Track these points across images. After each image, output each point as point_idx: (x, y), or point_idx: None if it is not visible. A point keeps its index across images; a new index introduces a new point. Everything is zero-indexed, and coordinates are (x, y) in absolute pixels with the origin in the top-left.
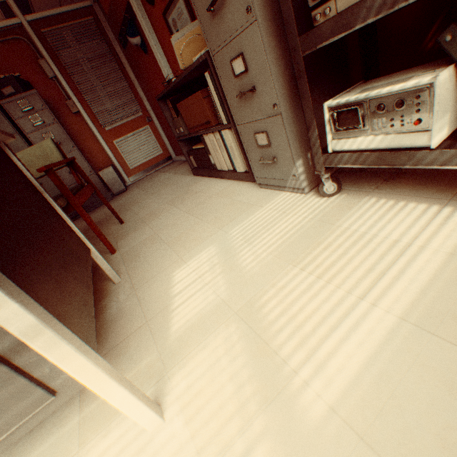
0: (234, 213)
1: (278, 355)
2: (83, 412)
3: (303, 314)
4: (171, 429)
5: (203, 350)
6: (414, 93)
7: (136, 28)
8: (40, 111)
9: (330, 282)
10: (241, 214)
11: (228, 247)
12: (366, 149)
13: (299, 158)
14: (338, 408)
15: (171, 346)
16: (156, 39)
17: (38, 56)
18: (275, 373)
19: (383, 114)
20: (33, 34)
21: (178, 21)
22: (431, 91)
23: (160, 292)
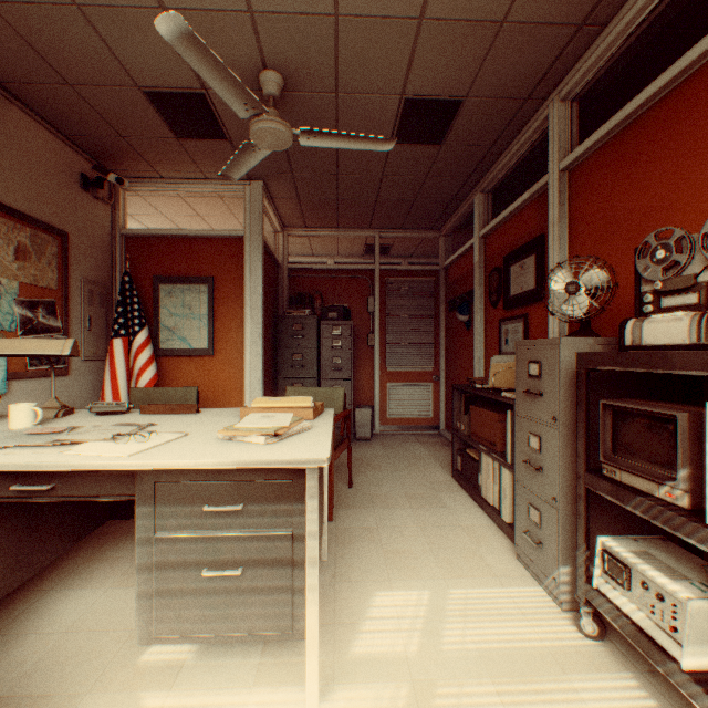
0: (468, 569)
1: None
2: (263, 659)
3: None
4: None
5: (369, 690)
6: (671, 597)
7: (468, 309)
8: (344, 338)
9: None
10: (475, 576)
11: (441, 606)
12: (627, 614)
13: (566, 563)
14: None
15: (345, 663)
16: (482, 327)
17: (371, 293)
18: None
19: (646, 592)
20: (377, 278)
21: (510, 333)
22: (685, 609)
23: (356, 602)
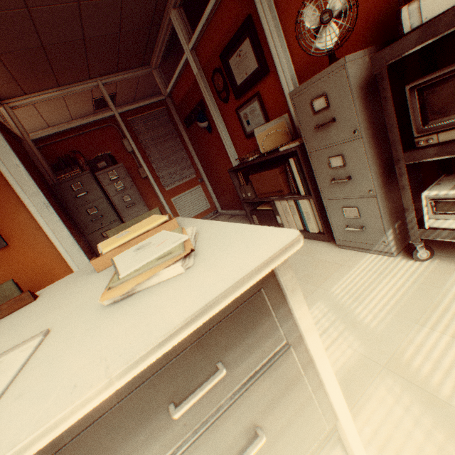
0: (324, 272)
1: (451, 405)
2: None
3: None
4: None
5: (370, 400)
6: None
7: (205, 116)
8: (123, 179)
9: None
10: (333, 273)
11: (338, 304)
12: None
13: (389, 228)
14: None
15: None
16: (223, 124)
17: (122, 136)
18: None
19: None
20: (121, 122)
21: (249, 115)
22: None
23: None
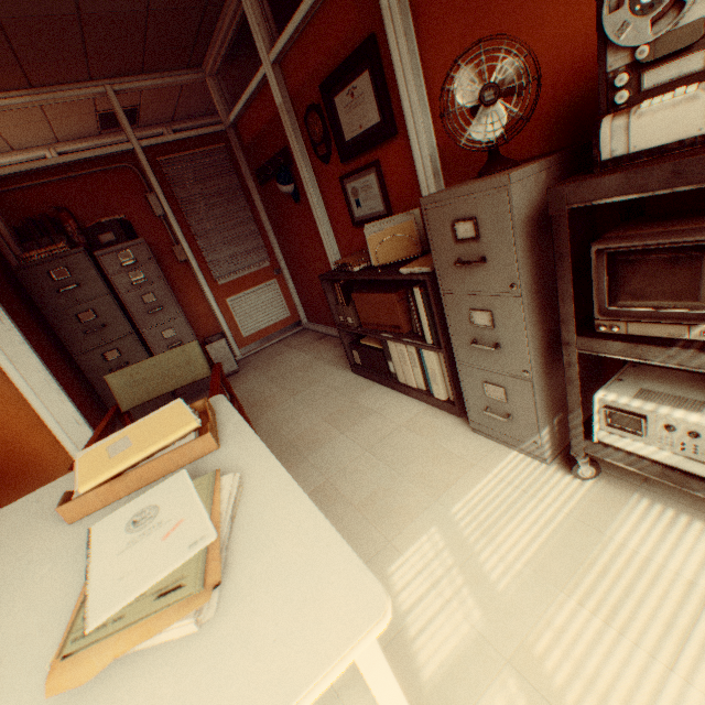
0: (448, 473)
1: None
2: None
3: (602, 680)
4: None
5: None
6: None
7: (291, 175)
8: (144, 265)
9: (624, 634)
10: (459, 478)
11: (460, 538)
12: (646, 456)
13: (545, 425)
14: None
15: (431, 703)
16: (318, 195)
17: (147, 188)
18: None
19: (671, 434)
20: (146, 163)
21: (361, 192)
22: None
23: None
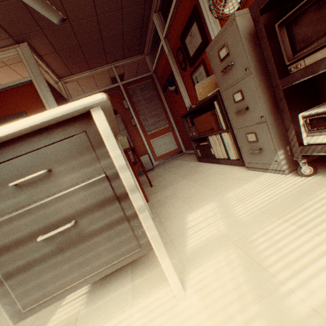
0: (228, 184)
1: (267, 270)
2: (134, 282)
3: (287, 248)
4: (190, 300)
5: (210, 261)
6: None
7: (173, 82)
8: (118, 124)
9: (310, 231)
10: (234, 185)
11: (225, 203)
12: None
13: (280, 149)
14: (320, 311)
15: (187, 255)
16: (183, 87)
17: (123, 99)
18: (265, 281)
19: None
20: (123, 89)
21: (198, 77)
22: None
23: (178, 225)
